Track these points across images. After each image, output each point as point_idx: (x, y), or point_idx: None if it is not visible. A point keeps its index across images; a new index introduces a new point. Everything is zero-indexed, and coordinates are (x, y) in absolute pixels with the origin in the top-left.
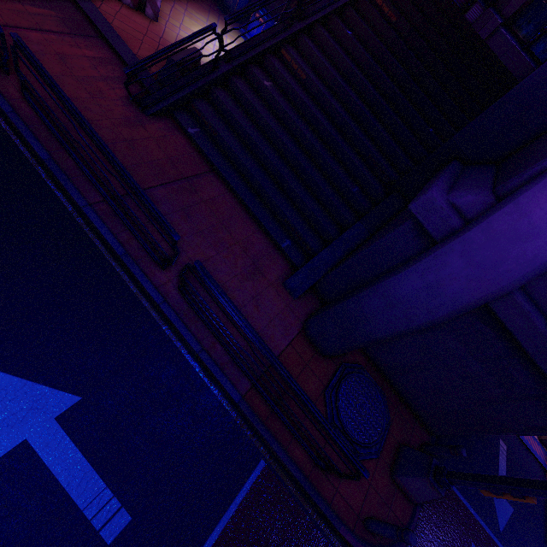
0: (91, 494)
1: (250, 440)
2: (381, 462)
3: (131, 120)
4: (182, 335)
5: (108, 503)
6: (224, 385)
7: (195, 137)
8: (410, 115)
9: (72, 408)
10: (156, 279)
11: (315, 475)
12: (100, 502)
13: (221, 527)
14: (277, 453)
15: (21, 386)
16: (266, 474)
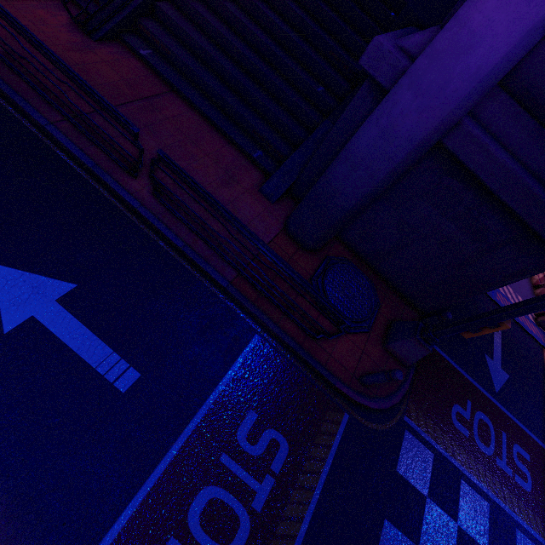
0: (101, 357)
1: (243, 319)
2: (373, 335)
3: (78, 45)
4: (163, 233)
5: (118, 364)
6: (210, 274)
7: (148, 58)
8: (368, 1)
9: (70, 293)
10: (130, 186)
11: (308, 344)
12: (110, 363)
13: (225, 383)
14: (269, 326)
15: (19, 276)
16: (261, 345)
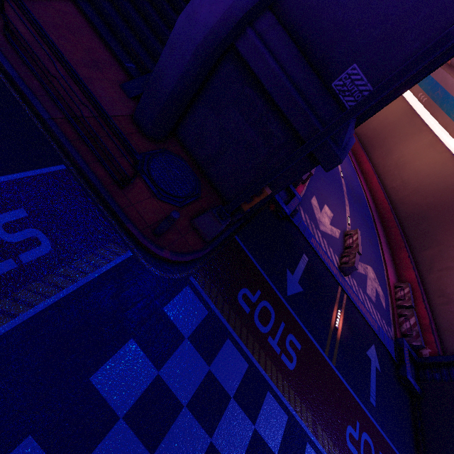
0: None
1: (55, 150)
2: (183, 211)
3: None
4: None
5: None
6: (34, 104)
7: None
8: None
9: None
10: None
11: (113, 189)
12: None
13: (4, 180)
14: (77, 161)
15: None
16: (64, 174)
